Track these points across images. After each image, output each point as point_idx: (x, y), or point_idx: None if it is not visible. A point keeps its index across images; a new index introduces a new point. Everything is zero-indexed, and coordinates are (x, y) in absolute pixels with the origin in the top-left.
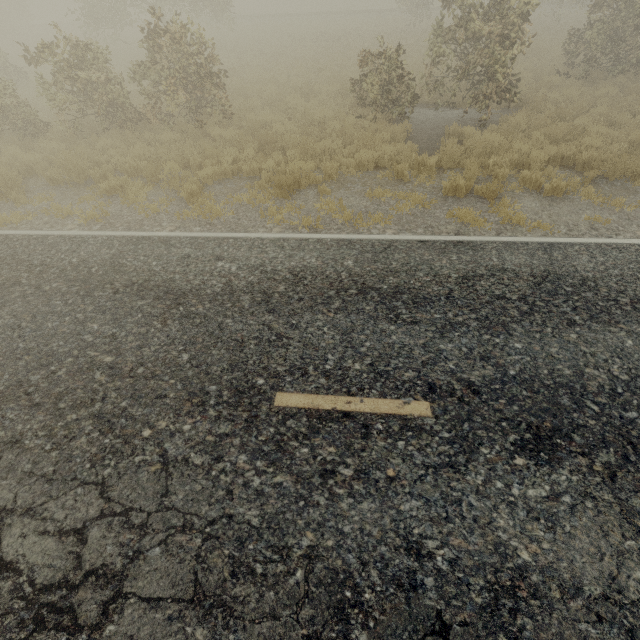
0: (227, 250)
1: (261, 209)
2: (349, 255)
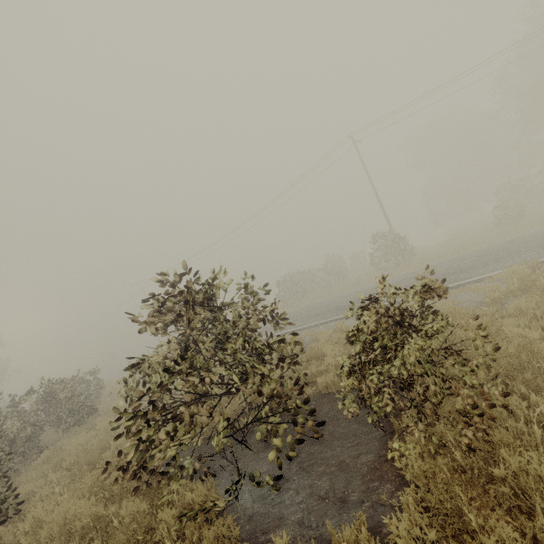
0: (538, 255)
1: (543, 268)
2: (462, 276)
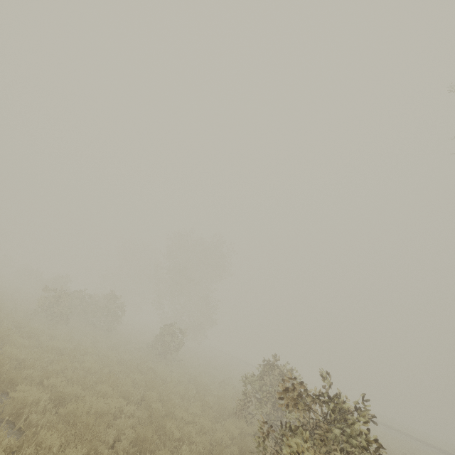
0: None
1: None
2: None
